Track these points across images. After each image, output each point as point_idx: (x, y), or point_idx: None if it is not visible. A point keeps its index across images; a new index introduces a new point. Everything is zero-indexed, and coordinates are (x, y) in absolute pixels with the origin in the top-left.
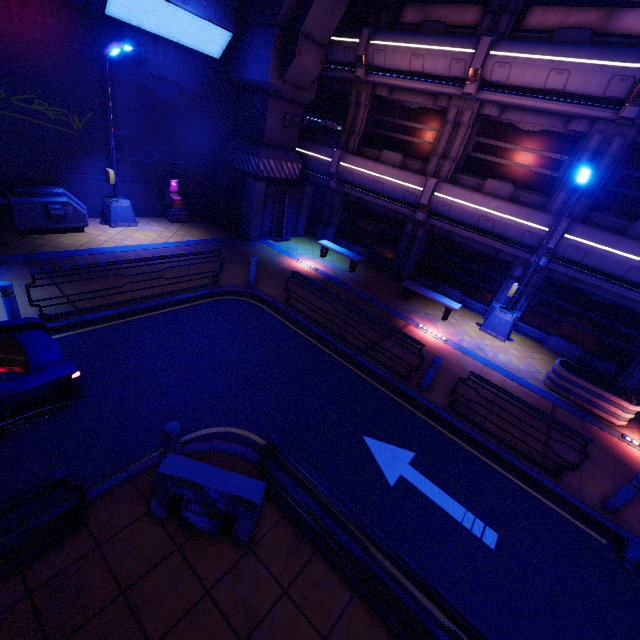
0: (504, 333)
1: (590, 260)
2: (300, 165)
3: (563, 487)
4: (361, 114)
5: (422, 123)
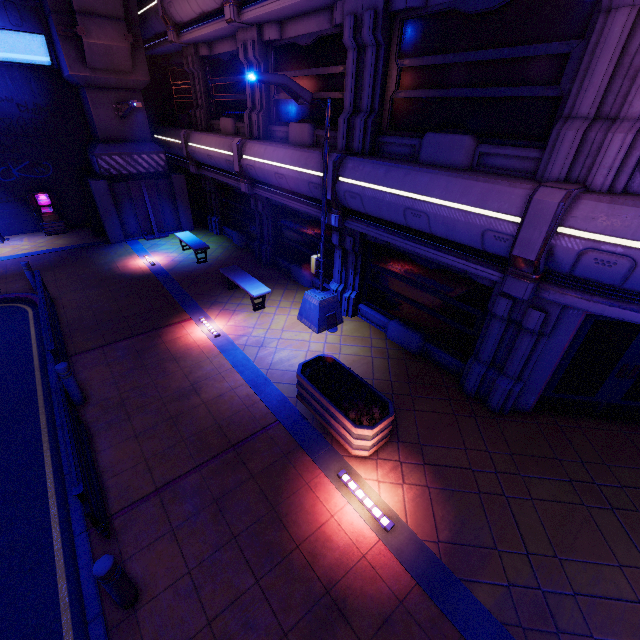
0: (315, 321)
1: (370, 208)
2: (163, 155)
3: (99, 554)
4: (197, 83)
5: (239, 74)
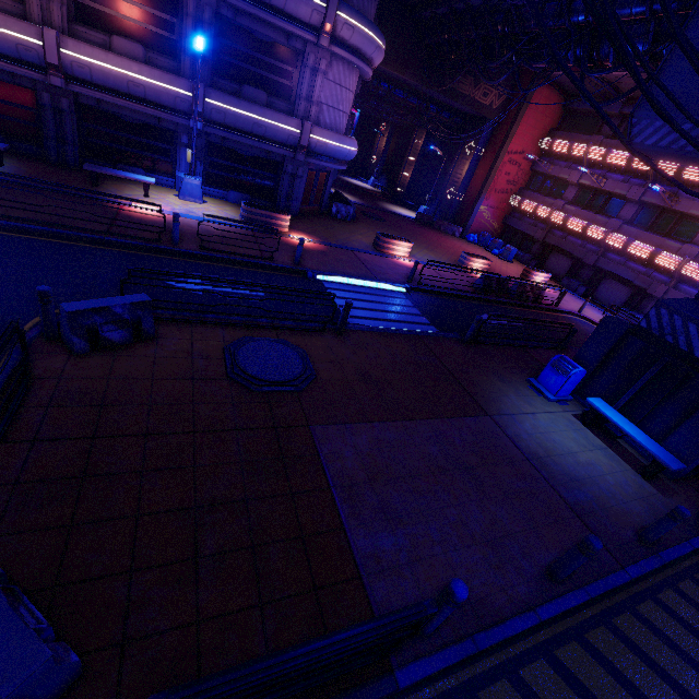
0: (199, 196)
1: (230, 121)
2: None
3: (277, 263)
4: None
5: None
